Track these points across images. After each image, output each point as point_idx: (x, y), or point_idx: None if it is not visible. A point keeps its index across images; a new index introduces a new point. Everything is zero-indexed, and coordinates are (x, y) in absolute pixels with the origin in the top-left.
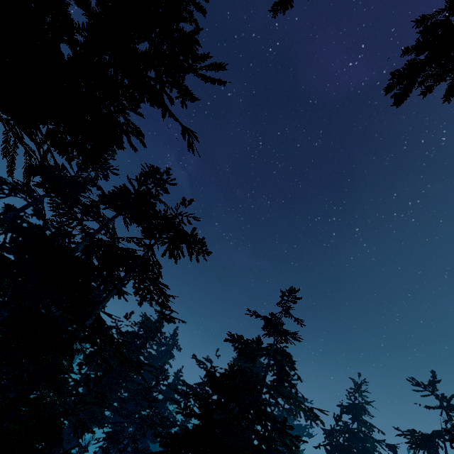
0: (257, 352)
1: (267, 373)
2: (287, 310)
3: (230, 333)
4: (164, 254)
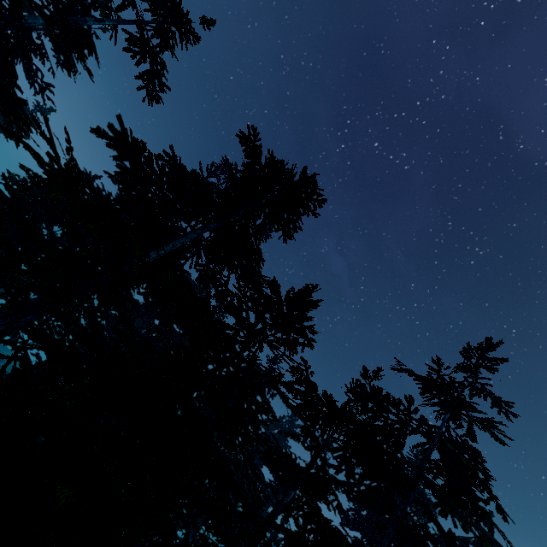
0: (406, 427)
1: (423, 468)
2: (475, 376)
3: (359, 381)
4: (265, 218)
